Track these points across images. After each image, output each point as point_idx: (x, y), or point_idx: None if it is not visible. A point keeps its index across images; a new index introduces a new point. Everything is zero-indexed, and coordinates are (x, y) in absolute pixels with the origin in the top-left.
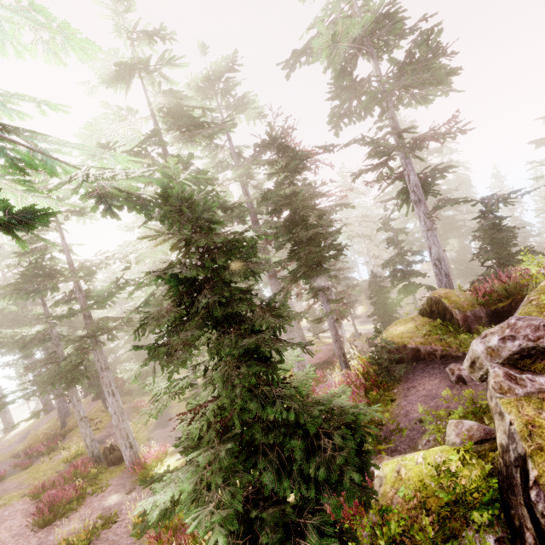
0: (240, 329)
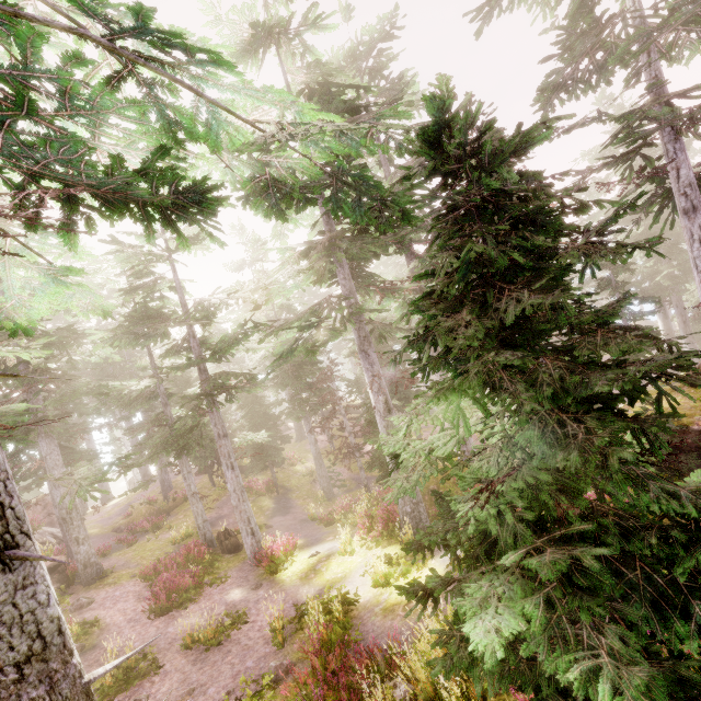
0: (561, 360)
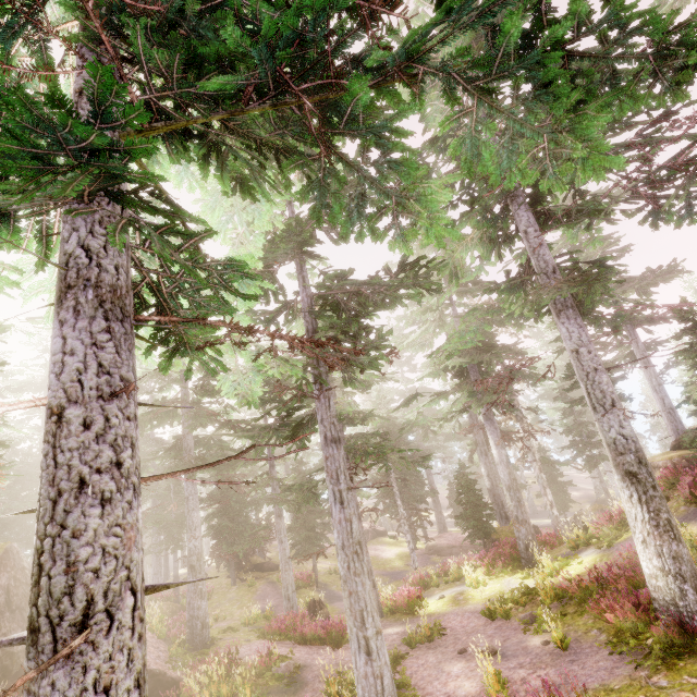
0: None
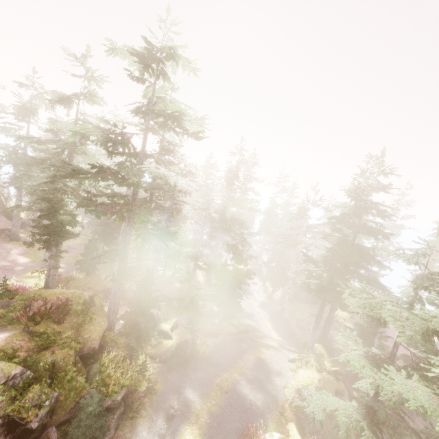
0: None
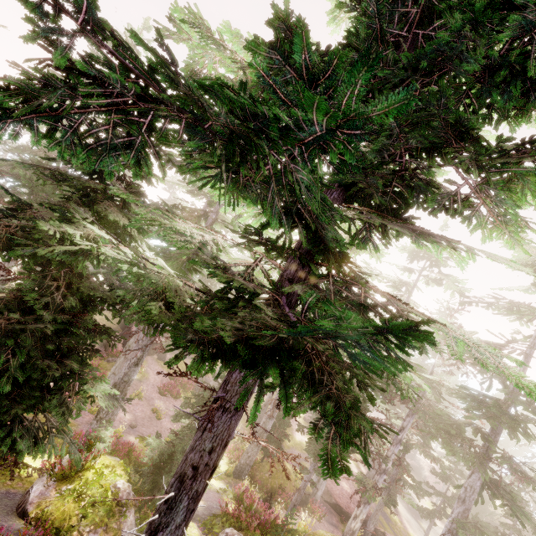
0: None
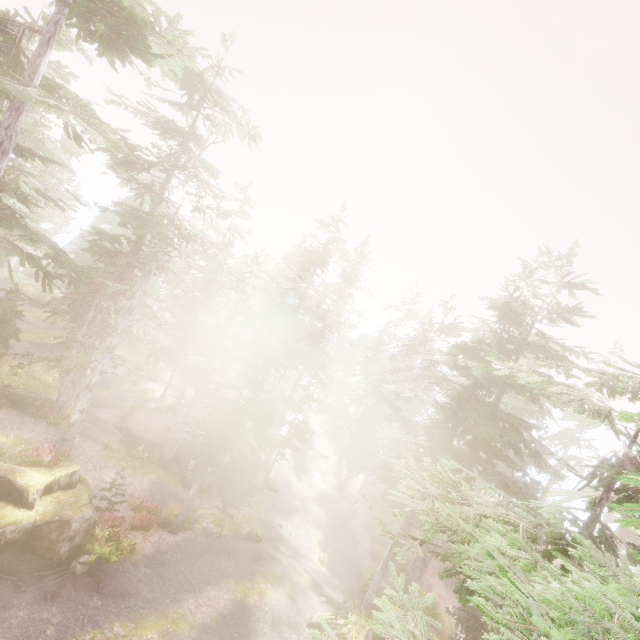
0: None
